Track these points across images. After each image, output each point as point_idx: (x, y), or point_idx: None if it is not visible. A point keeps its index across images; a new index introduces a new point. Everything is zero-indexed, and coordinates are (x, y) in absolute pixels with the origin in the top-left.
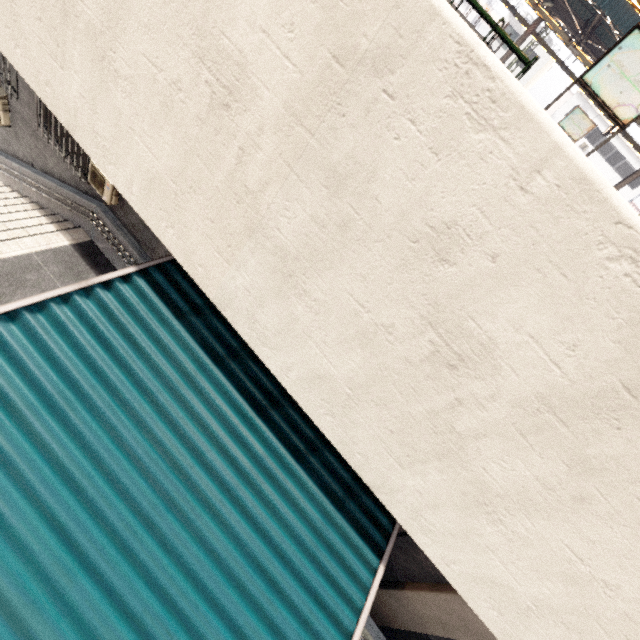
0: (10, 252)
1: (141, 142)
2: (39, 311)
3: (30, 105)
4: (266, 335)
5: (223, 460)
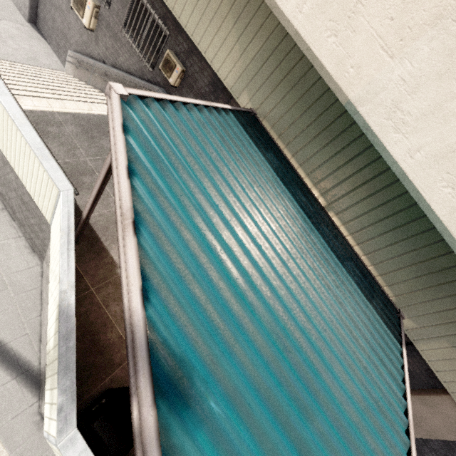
0: (97, 111)
1: None
2: (188, 110)
3: (118, 13)
4: (405, 121)
5: (304, 246)
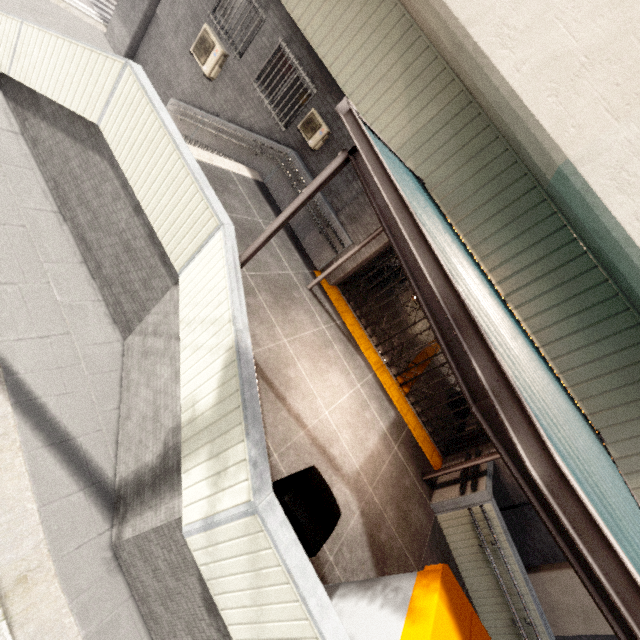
0: (217, 163)
1: (564, 28)
2: None
3: (252, 65)
4: (631, 182)
5: None
